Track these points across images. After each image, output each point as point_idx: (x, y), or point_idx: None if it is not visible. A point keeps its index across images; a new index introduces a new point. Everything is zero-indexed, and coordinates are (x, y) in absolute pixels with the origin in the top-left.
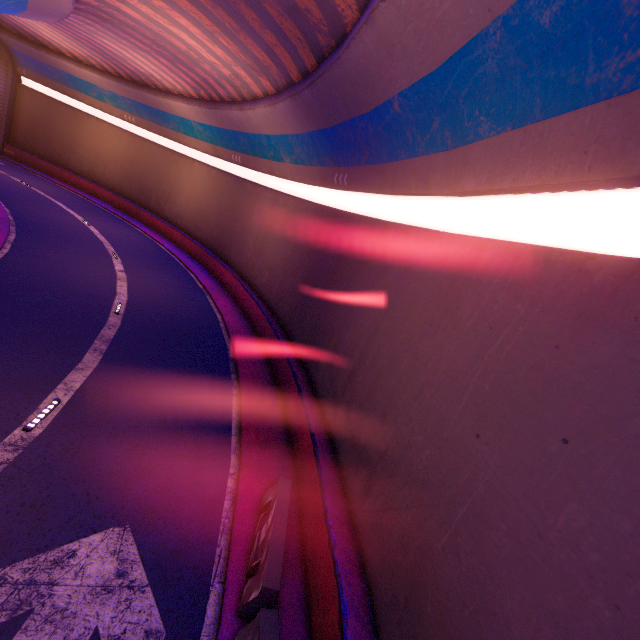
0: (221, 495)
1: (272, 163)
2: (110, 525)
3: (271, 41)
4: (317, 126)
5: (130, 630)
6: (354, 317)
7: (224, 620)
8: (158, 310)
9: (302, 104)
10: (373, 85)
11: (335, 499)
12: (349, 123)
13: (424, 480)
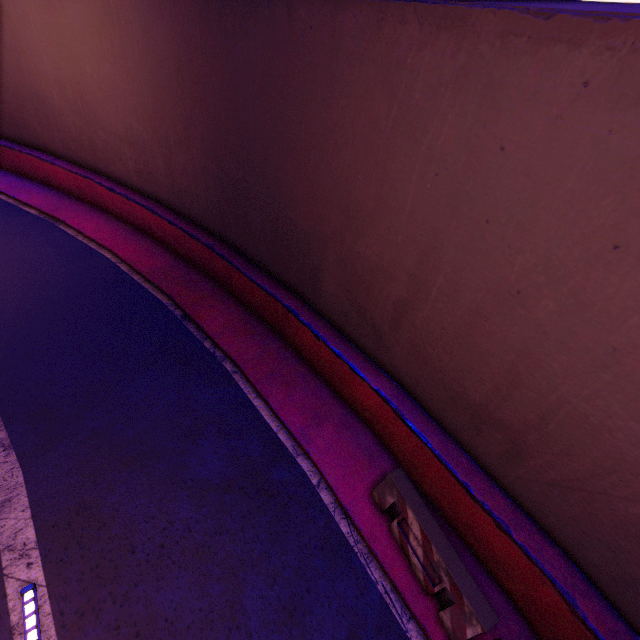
0: (330, 522)
1: None
2: None
3: None
4: None
5: None
6: (367, 217)
7: None
8: (14, 302)
9: None
10: None
11: (463, 466)
12: None
13: None
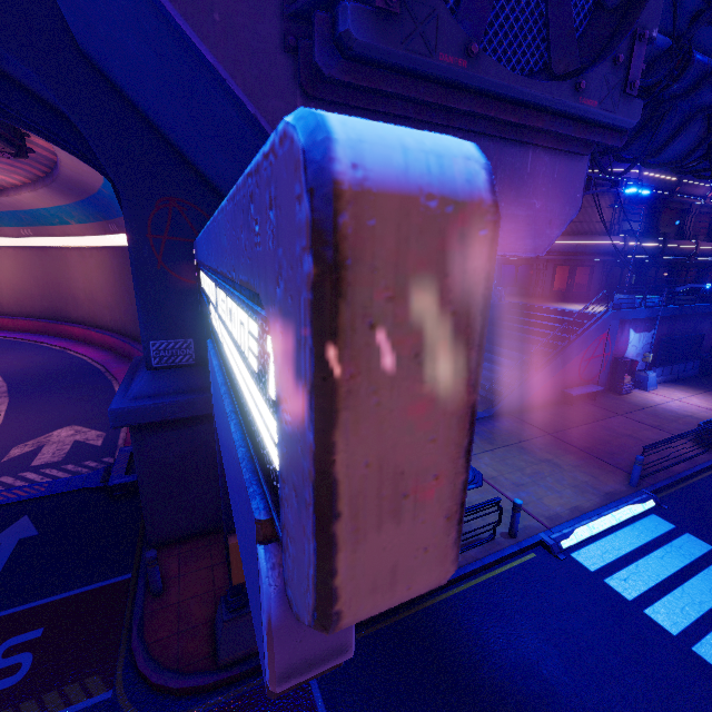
0: None
1: (62, 227)
2: (64, 427)
3: (9, 162)
4: (77, 199)
5: (90, 437)
6: None
7: None
8: (30, 370)
9: (56, 190)
10: (87, 184)
11: None
12: (93, 197)
13: None
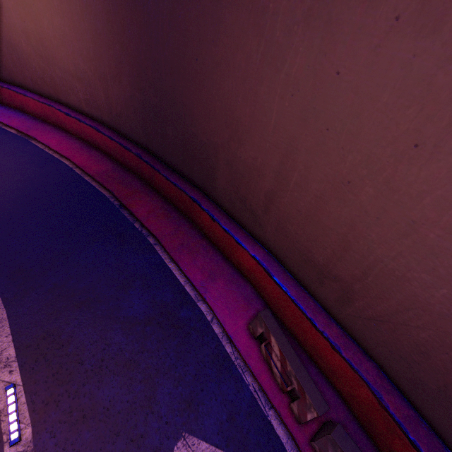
0: (219, 345)
1: None
2: (172, 446)
3: None
4: None
5: None
6: (245, 130)
7: (295, 434)
8: None
9: None
10: None
11: (311, 307)
12: None
13: (443, 313)
